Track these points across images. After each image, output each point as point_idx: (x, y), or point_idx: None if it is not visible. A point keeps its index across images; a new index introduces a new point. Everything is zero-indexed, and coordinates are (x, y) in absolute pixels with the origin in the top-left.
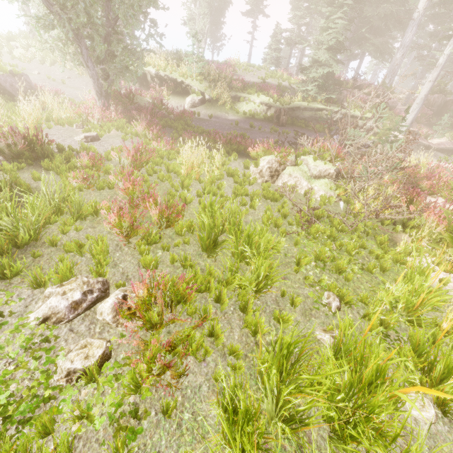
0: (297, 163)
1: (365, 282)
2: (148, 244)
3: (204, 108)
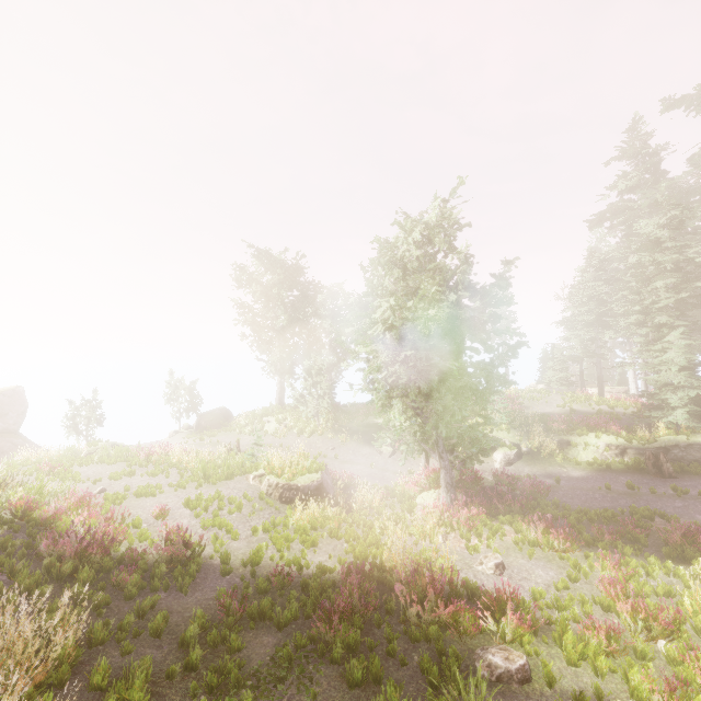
0: None
1: None
2: None
3: (525, 464)
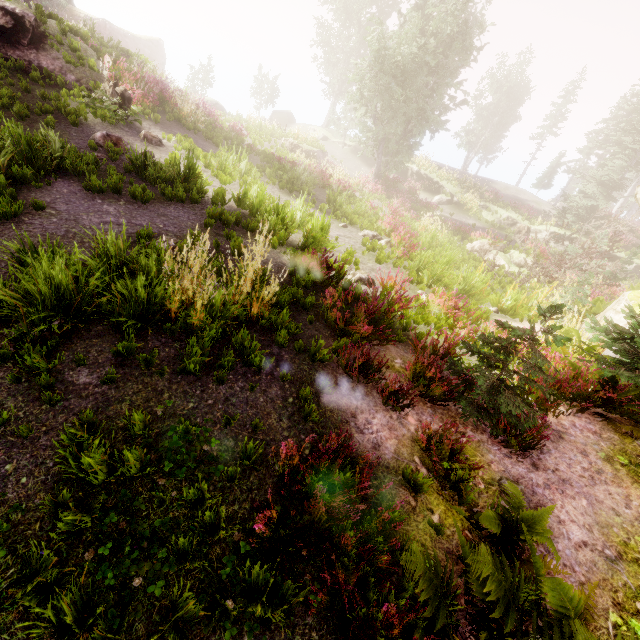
0: (505, 251)
1: None
2: None
3: (449, 208)
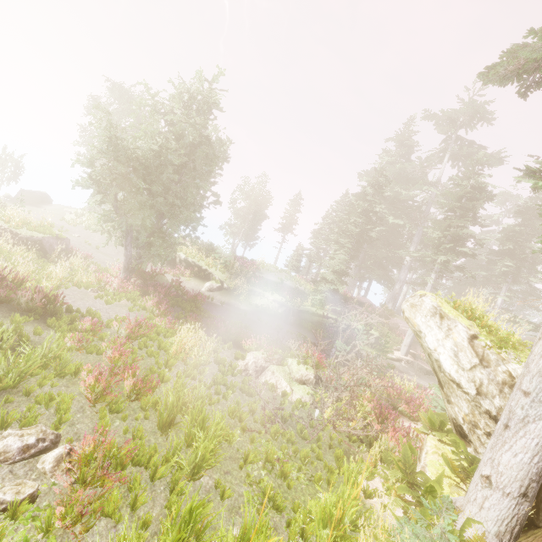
0: (283, 363)
1: (308, 493)
2: (111, 411)
3: (220, 294)
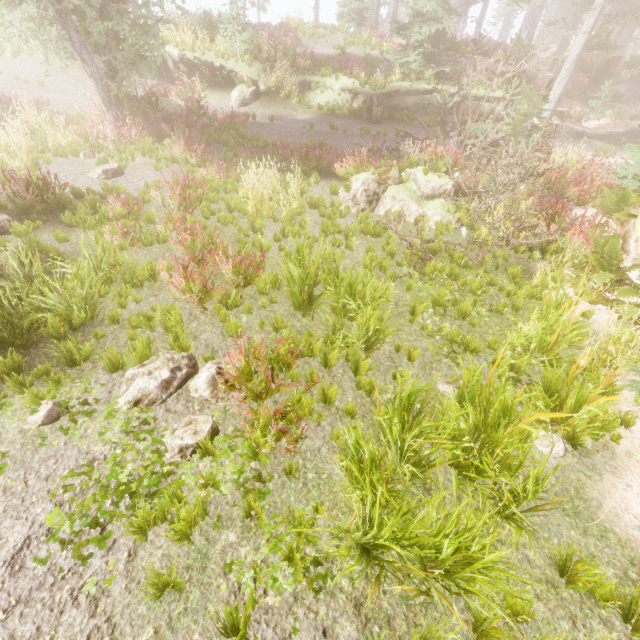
0: (402, 179)
1: (494, 325)
2: (229, 309)
3: (261, 106)
